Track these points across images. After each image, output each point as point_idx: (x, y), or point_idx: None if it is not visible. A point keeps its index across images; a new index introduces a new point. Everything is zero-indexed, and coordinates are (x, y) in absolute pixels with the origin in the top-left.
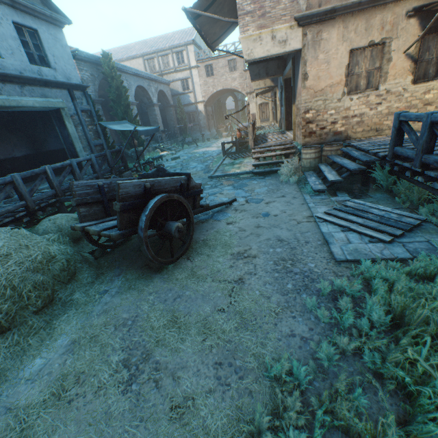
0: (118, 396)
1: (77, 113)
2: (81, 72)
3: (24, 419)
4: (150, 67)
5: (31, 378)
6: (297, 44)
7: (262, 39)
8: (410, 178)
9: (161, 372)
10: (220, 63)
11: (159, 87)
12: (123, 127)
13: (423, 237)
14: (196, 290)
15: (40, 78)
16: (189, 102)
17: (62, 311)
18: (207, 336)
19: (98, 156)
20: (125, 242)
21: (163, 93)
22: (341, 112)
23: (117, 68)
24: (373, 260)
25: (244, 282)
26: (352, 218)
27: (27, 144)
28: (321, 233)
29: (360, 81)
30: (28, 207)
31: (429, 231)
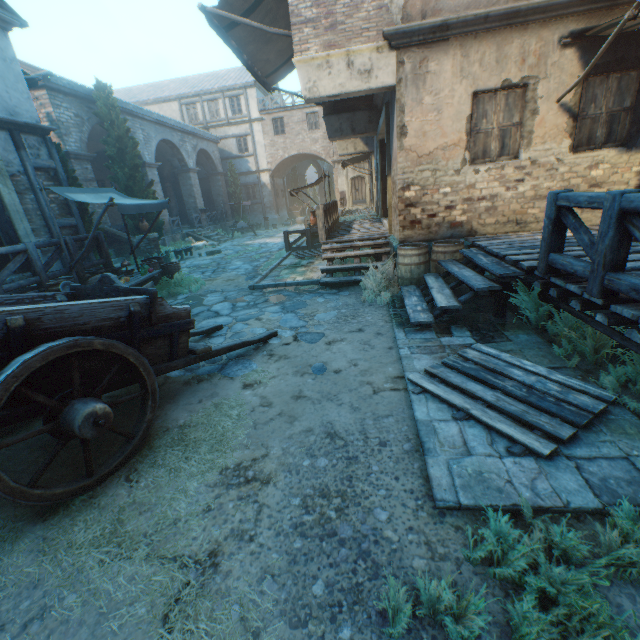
0: None
1: (26, 172)
2: (57, 109)
3: None
4: (191, 115)
5: None
6: (389, 78)
7: (332, 65)
8: (579, 312)
9: None
10: (295, 116)
11: (200, 144)
12: (100, 198)
13: (617, 444)
14: (93, 590)
15: None
16: (247, 169)
17: None
18: None
19: (45, 245)
20: (30, 423)
21: (206, 154)
22: (462, 191)
23: (126, 109)
24: (516, 508)
25: (218, 566)
26: (474, 389)
27: None
28: (415, 420)
29: (490, 142)
30: None
31: (625, 430)
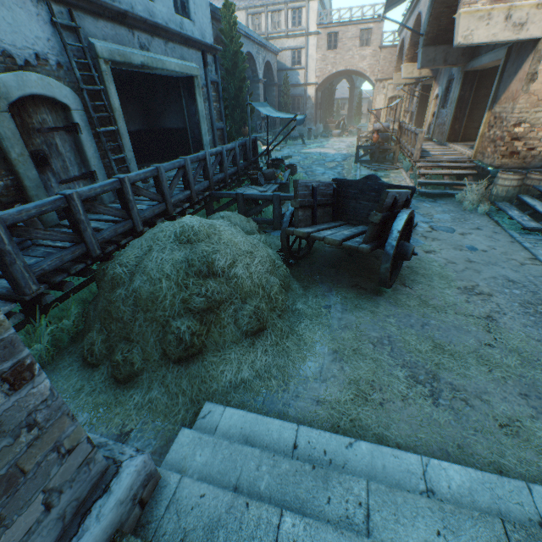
0: (430, 407)
1: (206, 85)
2: None
3: (345, 412)
4: (254, 26)
5: (317, 377)
6: (537, 31)
7: (491, 17)
8: None
9: (462, 393)
10: (349, 32)
11: (267, 56)
12: (269, 112)
13: None
14: (441, 320)
15: (184, 33)
16: (296, 82)
17: (295, 319)
18: (490, 367)
19: (240, 145)
20: (306, 255)
21: (268, 65)
22: None
23: None
24: None
25: (496, 320)
26: None
27: (140, 116)
28: None
29: None
30: (191, 198)
31: None
